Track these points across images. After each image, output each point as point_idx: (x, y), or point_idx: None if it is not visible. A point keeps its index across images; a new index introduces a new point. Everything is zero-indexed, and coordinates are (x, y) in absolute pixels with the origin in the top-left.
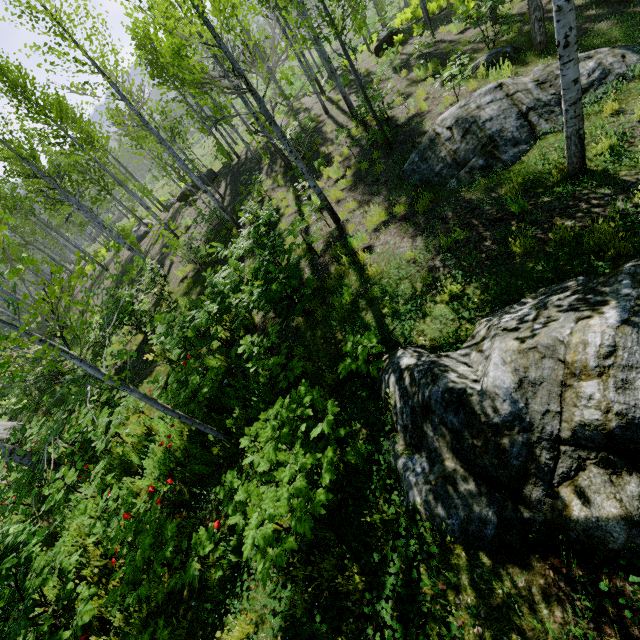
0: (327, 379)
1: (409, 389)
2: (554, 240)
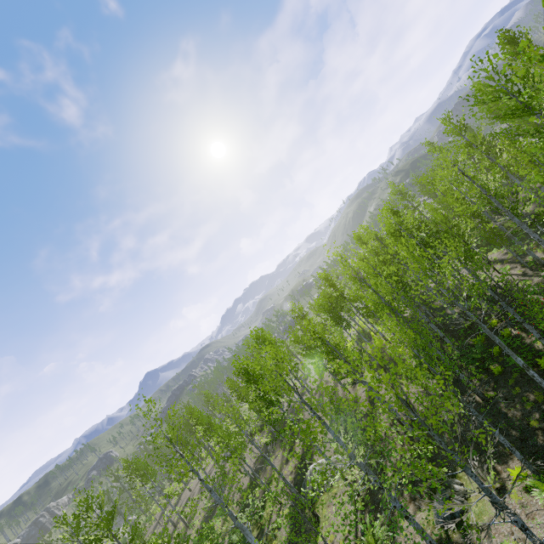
0: None
1: None
2: None
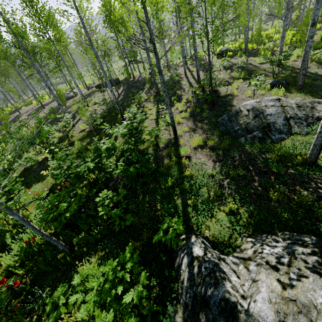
0: (144, 236)
1: (196, 277)
2: (295, 200)
